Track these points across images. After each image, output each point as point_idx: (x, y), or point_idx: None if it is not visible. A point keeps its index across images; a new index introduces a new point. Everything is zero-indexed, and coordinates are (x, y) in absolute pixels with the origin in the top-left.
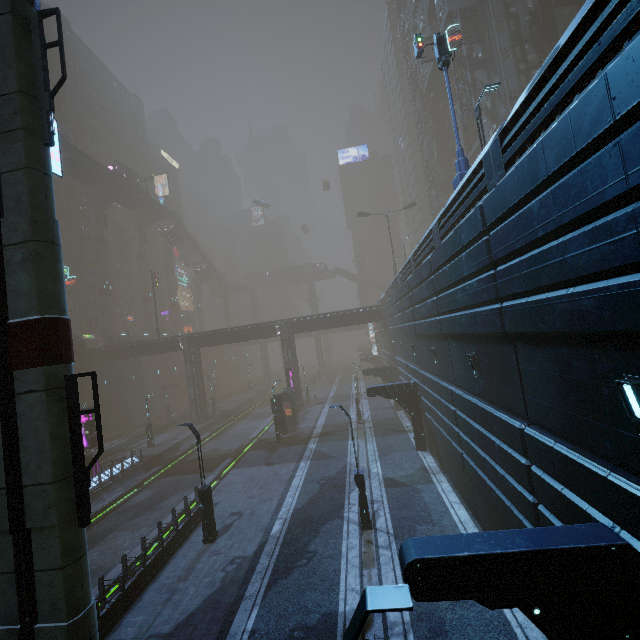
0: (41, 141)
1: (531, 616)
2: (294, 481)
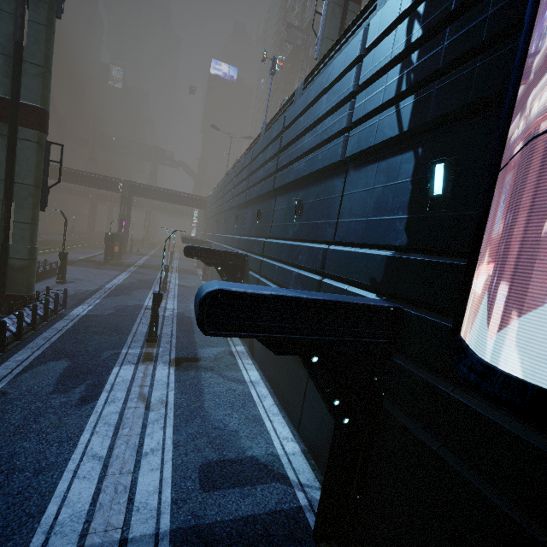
0: (54, 13)
1: (217, 270)
2: (119, 277)
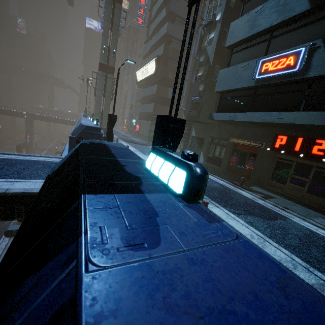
0: None
1: None
2: None
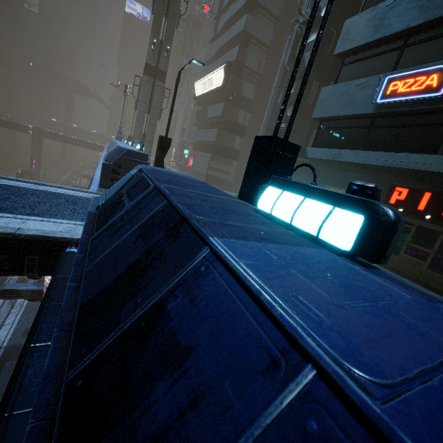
0: None
1: None
2: None
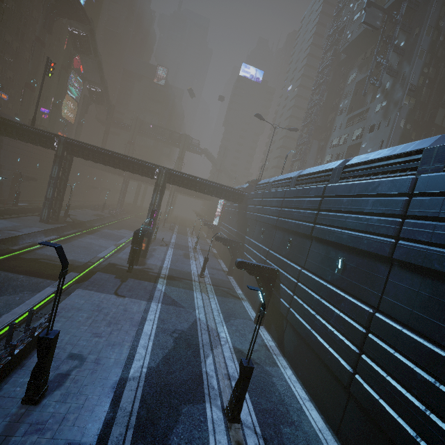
0: None
1: None
2: (146, 326)
